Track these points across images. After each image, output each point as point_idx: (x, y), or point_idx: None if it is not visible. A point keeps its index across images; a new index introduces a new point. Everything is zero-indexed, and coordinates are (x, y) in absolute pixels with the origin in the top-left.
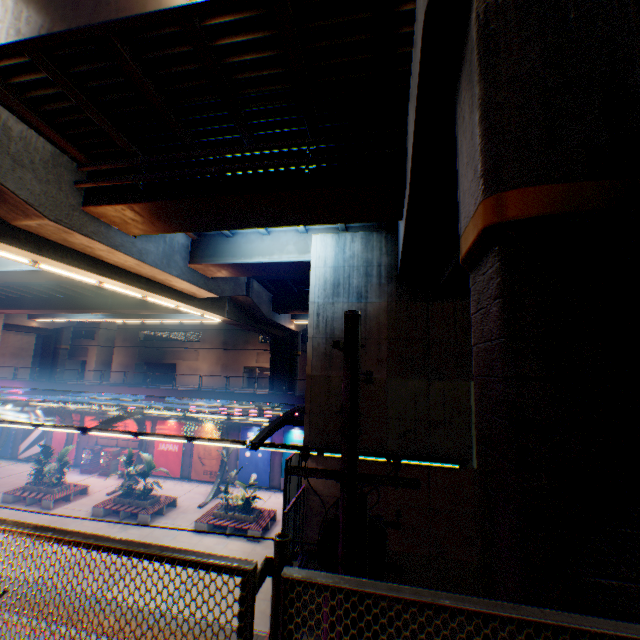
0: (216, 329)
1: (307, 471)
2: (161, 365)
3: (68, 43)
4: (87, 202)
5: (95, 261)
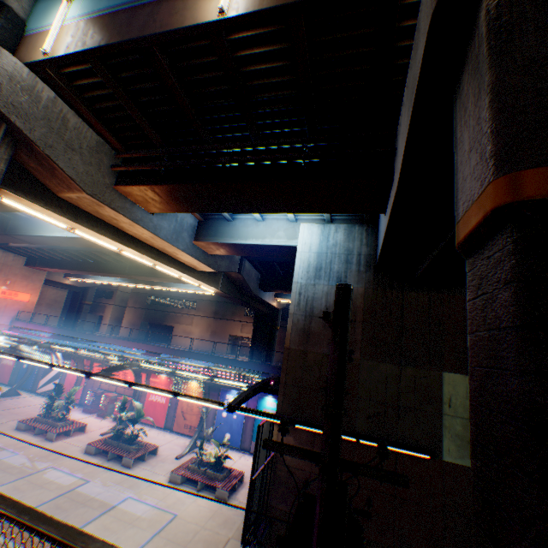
0: (210, 300)
1: (284, 448)
2: (161, 326)
3: (120, 52)
4: (118, 182)
5: (118, 231)
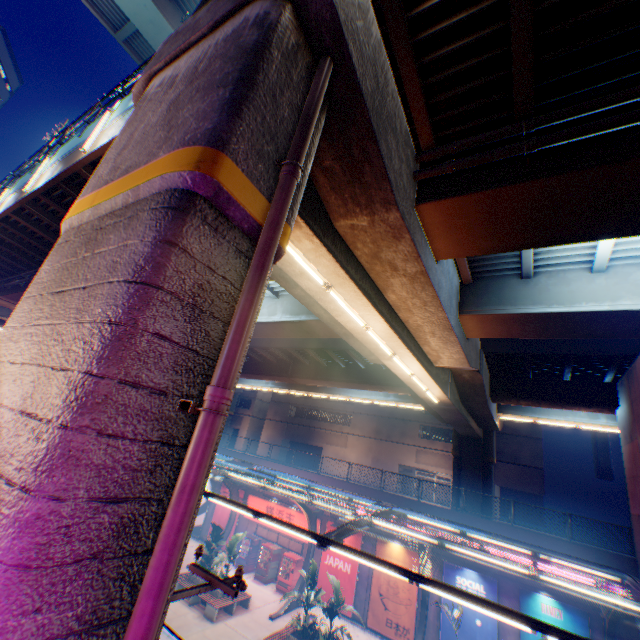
0: (368, 413)
1: None
2: (304, 445)
3: None
4: (420, 199)
5: (377, 294)
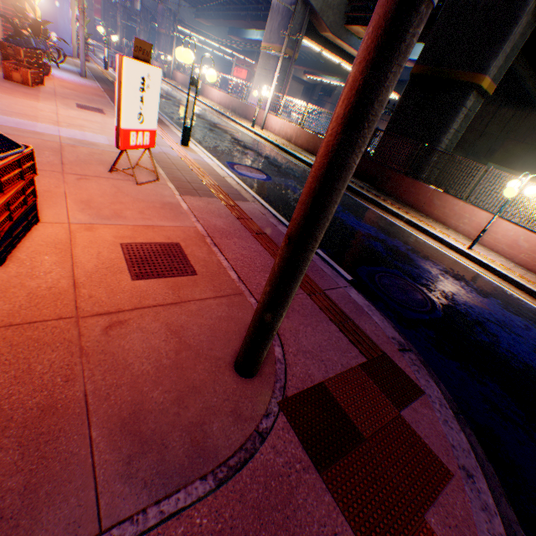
0: None
1: None
2: None
3: None
4: (346, 24)
5: (341, 52)
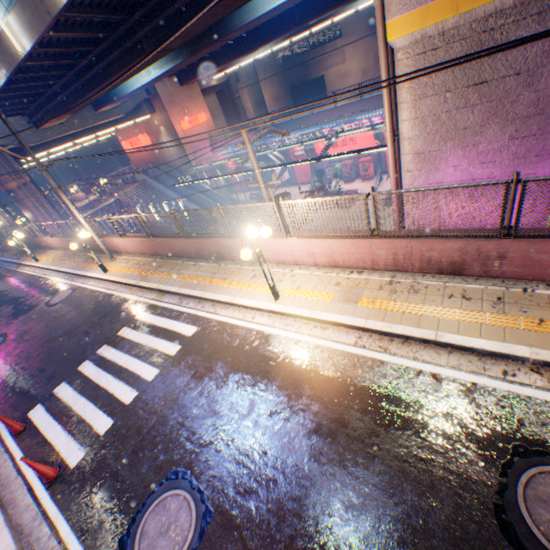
0: (356, 12)
1: None
2: (304, 85)
3: None
4: None
5: None
